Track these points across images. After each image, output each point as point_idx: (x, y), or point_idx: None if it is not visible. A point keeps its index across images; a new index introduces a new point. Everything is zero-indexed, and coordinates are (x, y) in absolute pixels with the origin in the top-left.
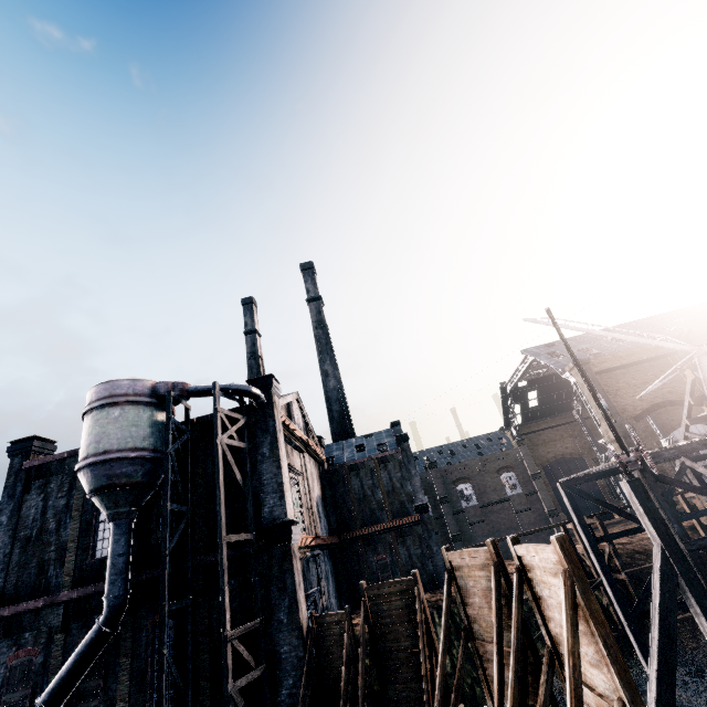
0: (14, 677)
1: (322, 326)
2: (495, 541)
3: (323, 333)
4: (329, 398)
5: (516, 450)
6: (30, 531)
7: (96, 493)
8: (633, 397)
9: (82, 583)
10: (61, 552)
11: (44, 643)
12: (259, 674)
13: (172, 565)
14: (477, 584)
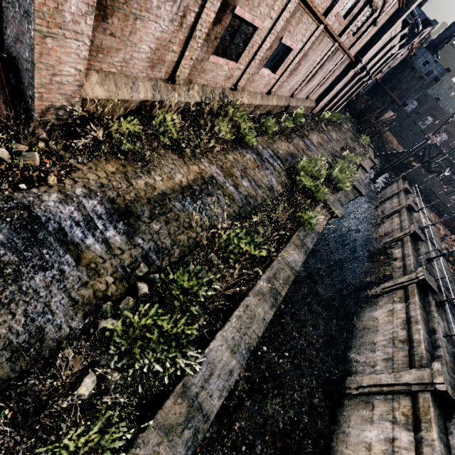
0: None
1: None
2: (395, 114)
3: None
4: None
5: None
6: None
7: None
8: None
9: None
10: None
11: None
12: None
13: None
14: (386, 117)
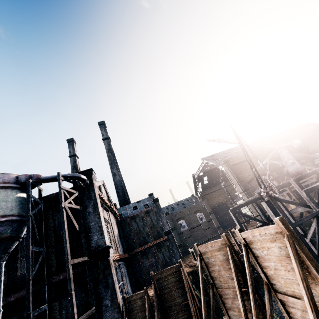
0: None
1: (111, 151)
2: (226, 234)
3: (111, 154)
4: (117, 186)
5: (202, 202)
6: None
7: None
8: (246, 174)
9: None
10: None
11: None
12: None
13: (33, 286)
14: (217, 259)
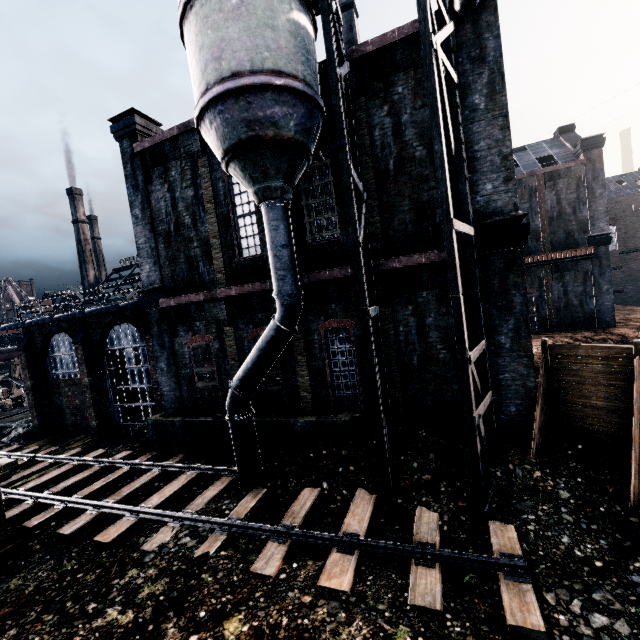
0: (198, 356)
1: None
2: None
3: None
4: None
5: None
6: (167, 226)
7: (234, 153)
8: None
9: (236, 282)
10: (205, 249)
11: (215, 333)
12: (488, 401)
13: (340, 268)
14: None
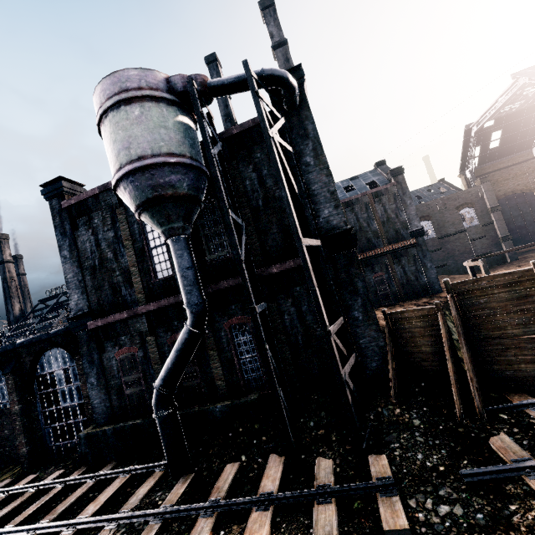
0: (125, 366)
1: None
2: None
3: None
4: None
5: (478, 187)
6: (92, 262)
7: (144, 207)
8: None
9: (154, 299)
10: (126, 276)
11: (139, 343)
12: (353, 361)
13: (234, 278)
14: None
